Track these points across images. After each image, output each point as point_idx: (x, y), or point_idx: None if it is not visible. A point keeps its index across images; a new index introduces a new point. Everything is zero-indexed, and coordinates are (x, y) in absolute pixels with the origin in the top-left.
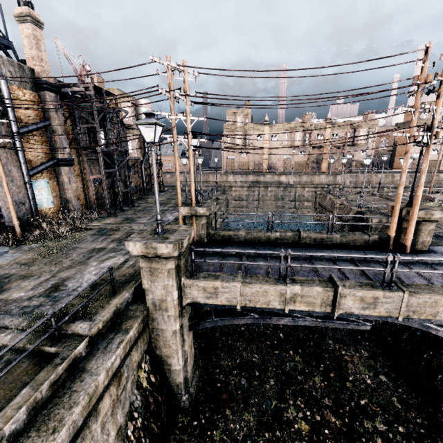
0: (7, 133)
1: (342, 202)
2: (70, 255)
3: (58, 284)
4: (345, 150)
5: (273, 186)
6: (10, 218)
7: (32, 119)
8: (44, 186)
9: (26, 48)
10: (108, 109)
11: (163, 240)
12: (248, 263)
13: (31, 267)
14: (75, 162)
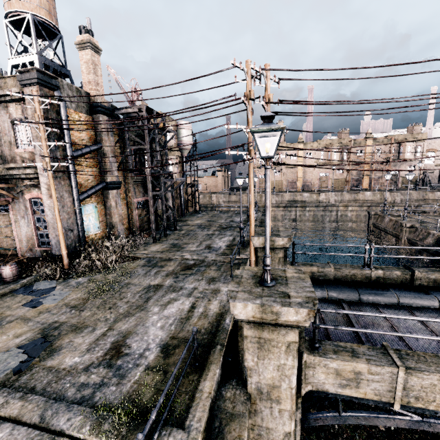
0: (62, 156)
1: (413, 224)
2: (125, 295)
3: (119, 342)
4: (390, 166)
5: (312, 205)
6: (57, 246)
7: (85, 142)
8: (92, 211)
9: (84, 74)
10: (157, 130)
11: (284, 299)
12: (411, 336)
13: (82, 312)
14: (121, 185)
